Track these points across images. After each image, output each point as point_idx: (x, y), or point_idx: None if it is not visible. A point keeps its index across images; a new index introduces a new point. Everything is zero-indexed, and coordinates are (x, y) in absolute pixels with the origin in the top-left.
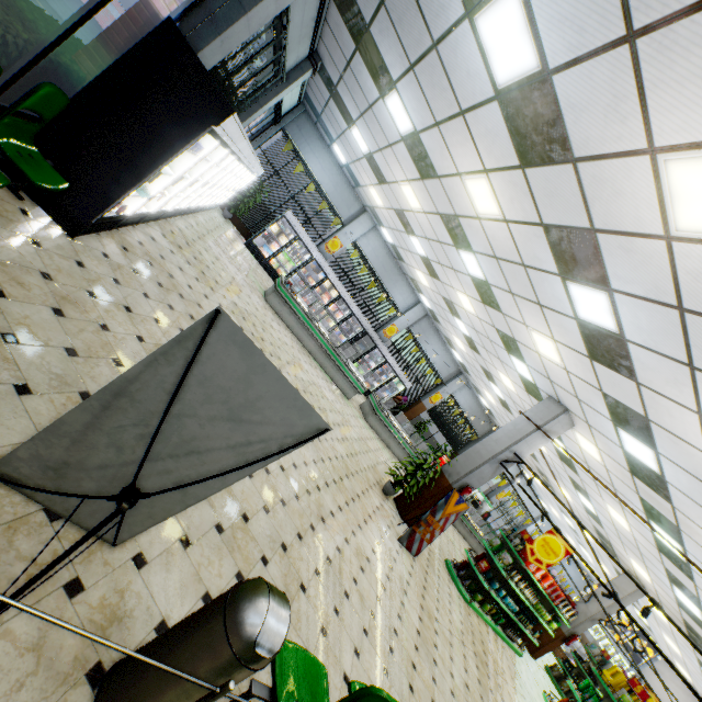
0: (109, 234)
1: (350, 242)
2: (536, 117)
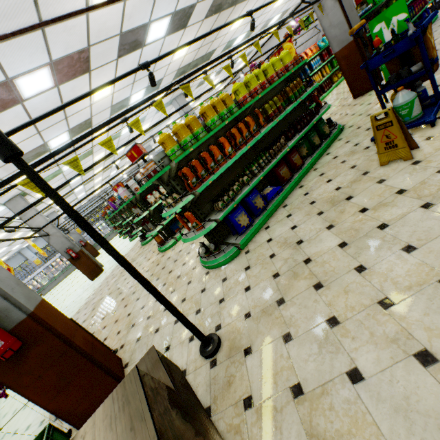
0: None
1: (36, 256)
2: None
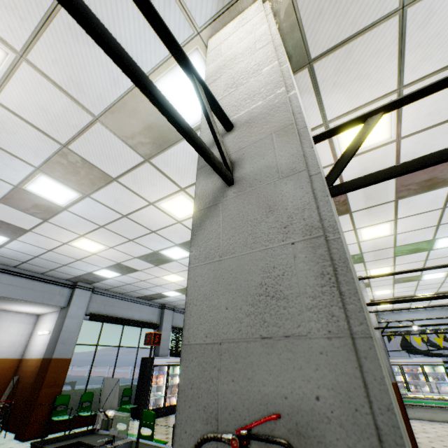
0: (162, 417)
1: None
2: (183, 291)
